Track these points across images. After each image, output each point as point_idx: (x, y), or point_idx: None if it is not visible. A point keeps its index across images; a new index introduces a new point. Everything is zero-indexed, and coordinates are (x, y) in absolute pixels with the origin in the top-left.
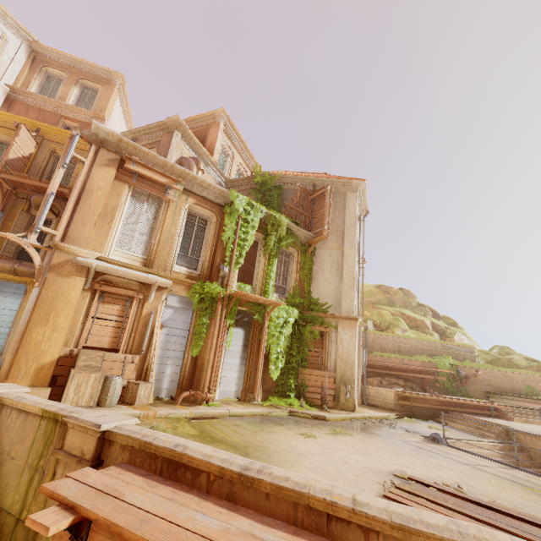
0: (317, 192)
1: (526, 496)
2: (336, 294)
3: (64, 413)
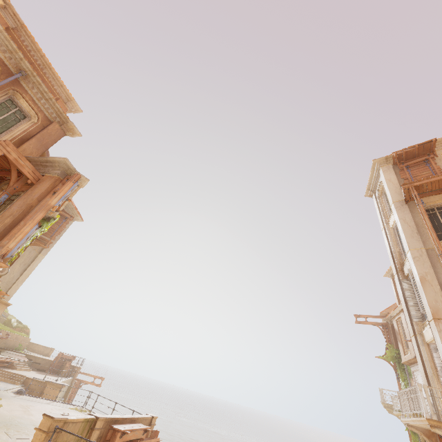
0: (64, 212)
1: (74, 411)
2: (10, 282)
3: (93, 417)
